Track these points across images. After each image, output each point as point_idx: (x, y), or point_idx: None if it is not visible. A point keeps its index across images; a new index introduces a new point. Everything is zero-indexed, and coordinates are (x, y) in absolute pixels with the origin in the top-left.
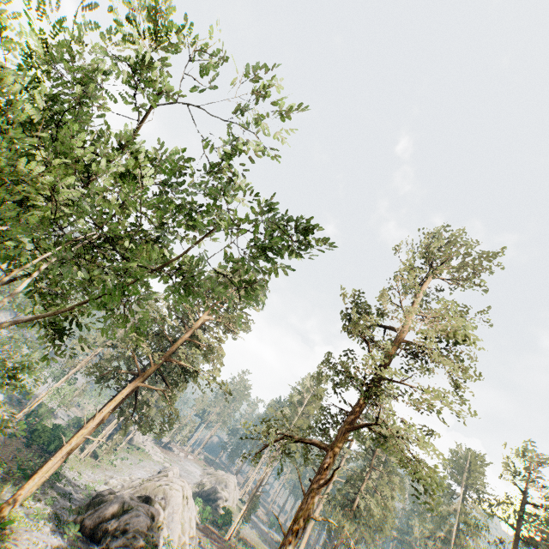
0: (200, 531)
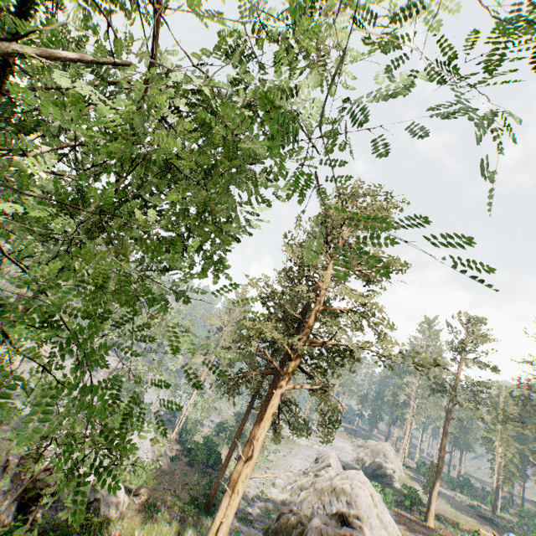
0: (396, 523)
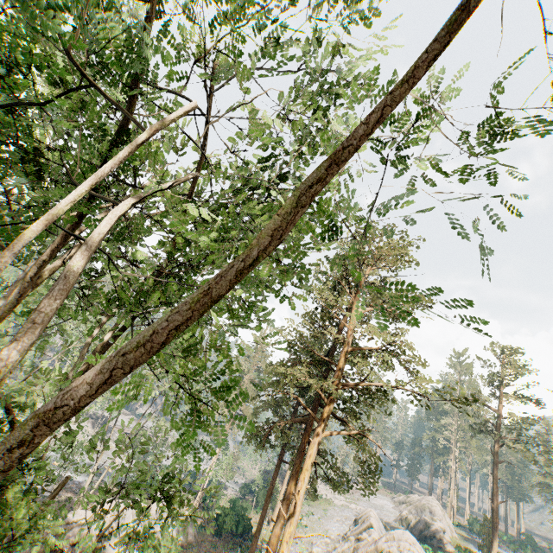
0: None
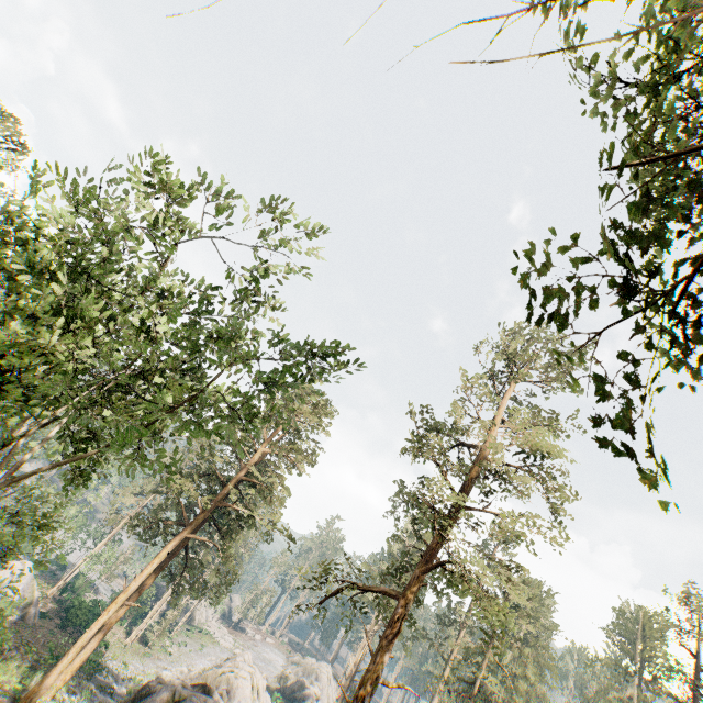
0: None
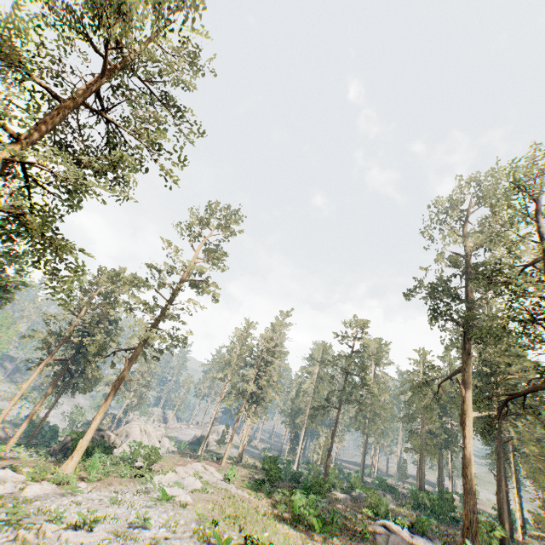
0: (172, 453)
